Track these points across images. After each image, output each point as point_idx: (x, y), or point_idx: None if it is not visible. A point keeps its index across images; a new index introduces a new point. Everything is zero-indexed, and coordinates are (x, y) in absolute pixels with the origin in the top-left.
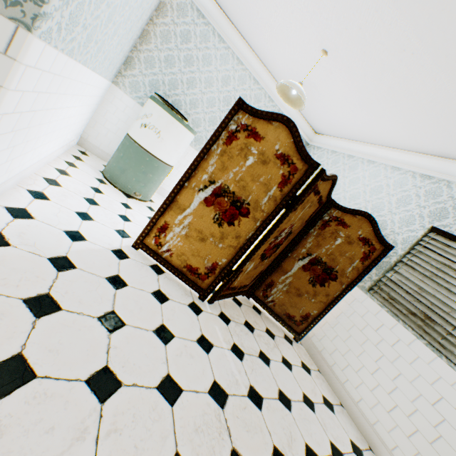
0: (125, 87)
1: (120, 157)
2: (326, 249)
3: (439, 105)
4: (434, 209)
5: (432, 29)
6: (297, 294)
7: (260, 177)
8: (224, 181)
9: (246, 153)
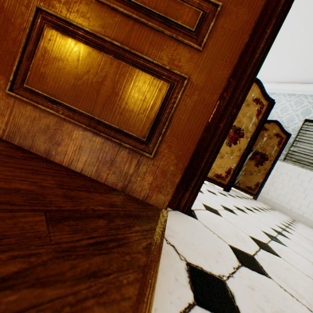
0: None
1: None
2: (259, 145)
3: (305, 58)
4: (303, 110)
5: None
6: (250, 174)
7: (246, 114)
8: None
9: None
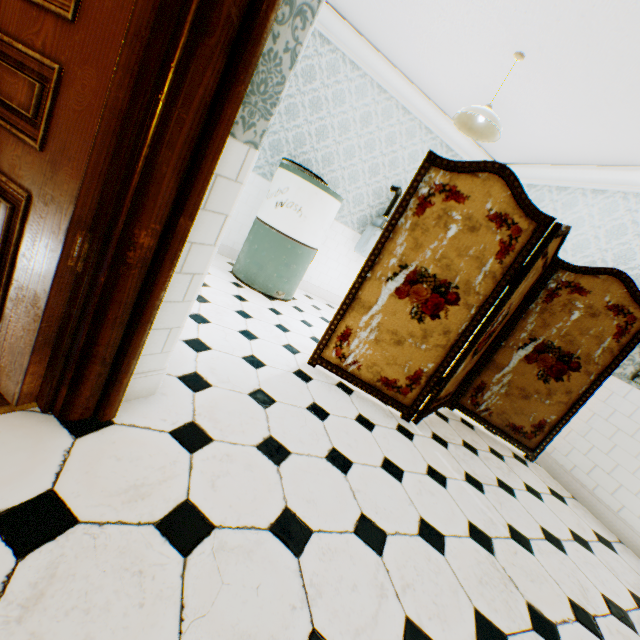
0: None
1: (253, 250)
2: (558, 328)
3: None
4: None
5: None
6: (522, 396)
7: (468, 250)
8: (420, 262)
9: (445, 221)
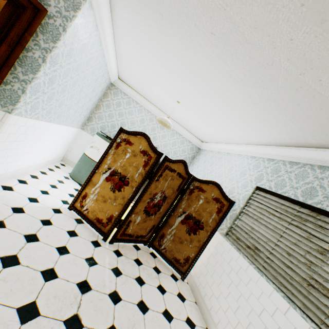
0: (87, 130)
1: (78, 164)
2: (194, 207)
3: (232, 117)
4: (257, 175)
5: (203, 87)
6: (180, 242)
7: (133, 163)
8: (115, 167)
9: (125, 152)
